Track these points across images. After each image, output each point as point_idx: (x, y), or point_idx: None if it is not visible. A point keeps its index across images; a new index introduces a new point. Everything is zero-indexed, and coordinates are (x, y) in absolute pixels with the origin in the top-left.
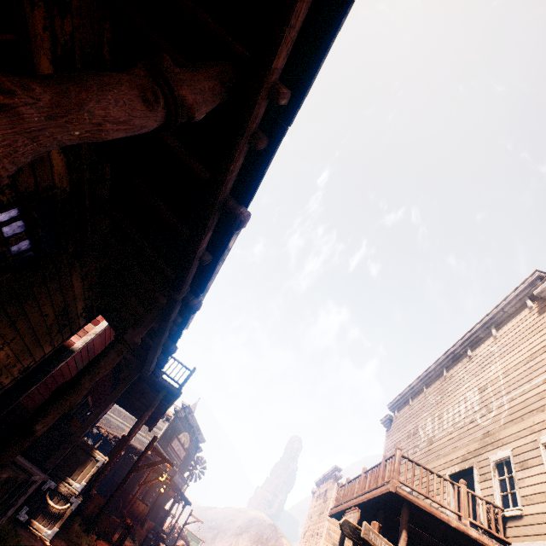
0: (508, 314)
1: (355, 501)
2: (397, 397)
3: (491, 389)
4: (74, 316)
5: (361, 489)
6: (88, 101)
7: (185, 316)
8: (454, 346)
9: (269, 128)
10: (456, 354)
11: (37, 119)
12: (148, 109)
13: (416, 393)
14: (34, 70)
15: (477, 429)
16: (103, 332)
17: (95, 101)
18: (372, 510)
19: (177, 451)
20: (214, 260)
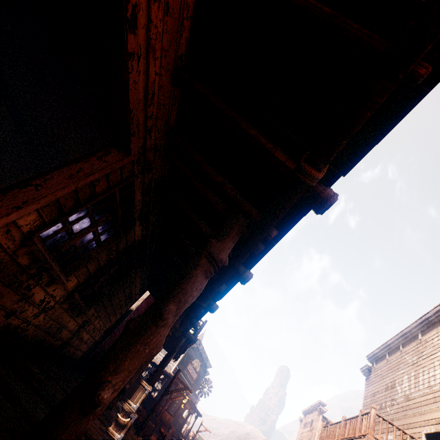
0: None
1: None
2: (375, 351)
3: None
4: (134, 296)
5: (341, 434)
6: (187, 298)
7: (206, 308)
8: (428, 313)
9: (264, 240)
10: (431, 321)
11: (172, 319)
12: (207, 279)
13: (393, 350)
14: (134, 200)
15: None
16: (147, 297)
17: (190, 296)
18: None
19: (191, 373)
20: (228, 287)
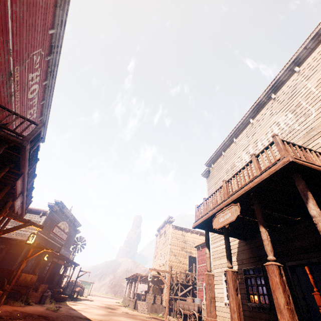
0: (311, 49)
1: (227, 201)
2: (213, 156)
3: (306, 102)
4: None
5: (227, 194)
6: None
7: None
8: (259, 99)
9: None
10: (261, 104)
11: None
12: None
13: (227, 147)
14: None
15: (298, 133)
16: None
17: None
18: (240, 204)
19: (60, 235)
20: None
